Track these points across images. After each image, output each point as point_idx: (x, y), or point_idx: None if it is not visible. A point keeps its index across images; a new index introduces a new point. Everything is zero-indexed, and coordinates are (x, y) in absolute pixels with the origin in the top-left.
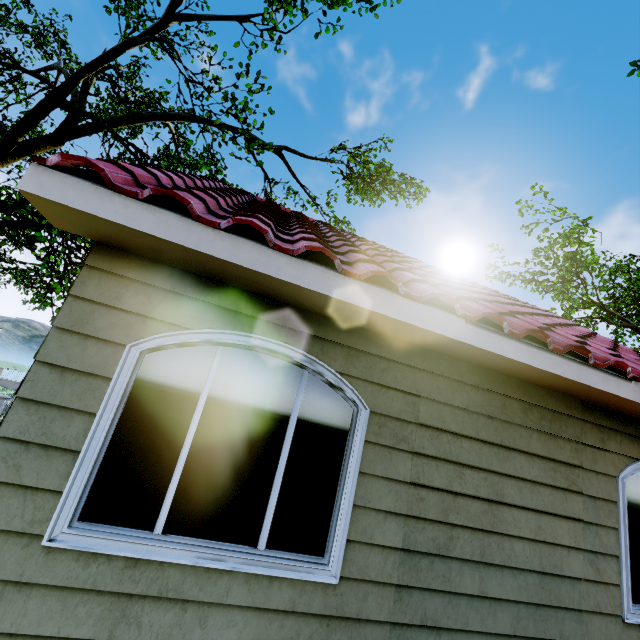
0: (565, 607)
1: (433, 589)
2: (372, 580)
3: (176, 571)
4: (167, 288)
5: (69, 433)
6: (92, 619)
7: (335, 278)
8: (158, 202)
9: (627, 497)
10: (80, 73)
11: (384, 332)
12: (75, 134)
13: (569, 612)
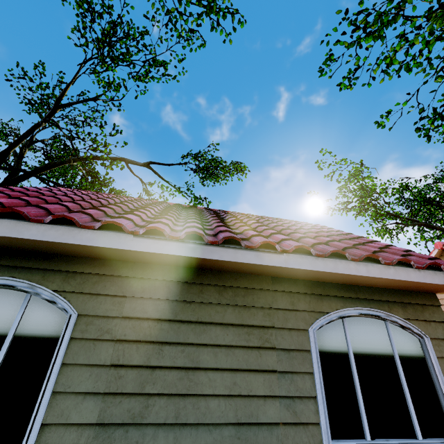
0: None
1: None
2: None
3: None
4: None
5: None
6: None
7: (25, 225)
8: None
9: (323, 345)
10: (10, 148)
11: (93, 256)
12: (13, 182)
13: None
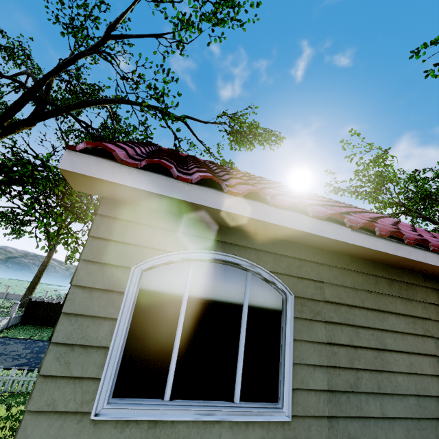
0: (436, 418)
1: (351, 416)
2: (312, 415)
3: (183, 426)
4: (153, 225)
5: (100, 334)
6: None
7: (268, 209)
8: (146, 168)
9: None
10: (46, 77)
11: (296, 241)
12: (43, 117)
13: (438, 421)
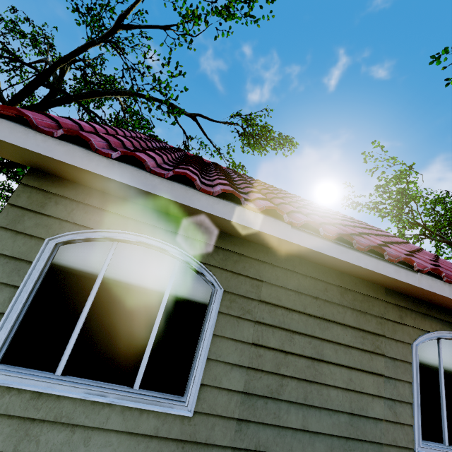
0: (369, 440)
1: (266, 423)
2: (219, 415)
3: (69, 403)
4: (79, 200)
5: None
6: (2, 436)
7: (195, 194)
8: (72, 140)
9: (420, 359)
10: (57, 63)
11: (236, 234)
12: (53, 104)
13: (372, 444)
